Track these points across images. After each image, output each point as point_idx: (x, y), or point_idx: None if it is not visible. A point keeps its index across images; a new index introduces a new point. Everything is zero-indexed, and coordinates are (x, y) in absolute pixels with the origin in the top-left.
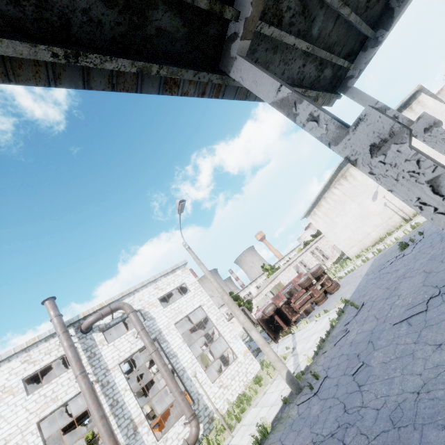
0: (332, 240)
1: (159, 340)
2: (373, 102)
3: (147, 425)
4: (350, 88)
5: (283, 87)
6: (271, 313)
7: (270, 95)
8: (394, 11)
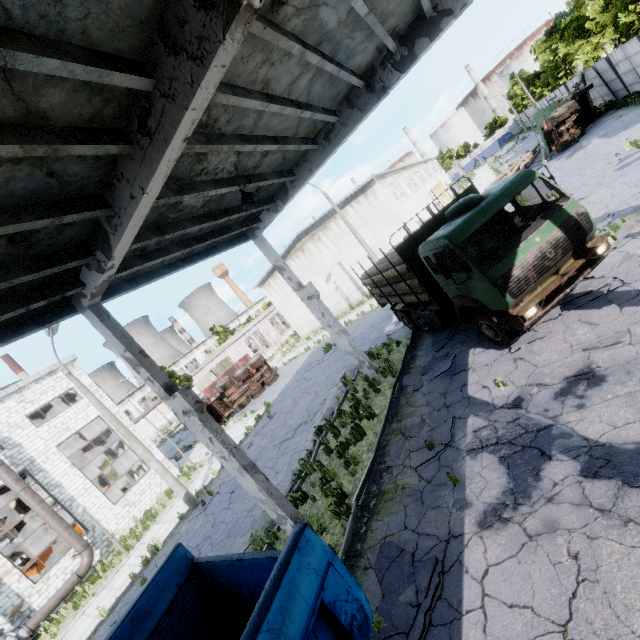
0: (286, 318)
1: (31, 471)
2: (275, 259)
3: (18, 573)
4: (257, 237)
5: (128, 352)
6: None
7: (120, 350)
8: (289, 192)
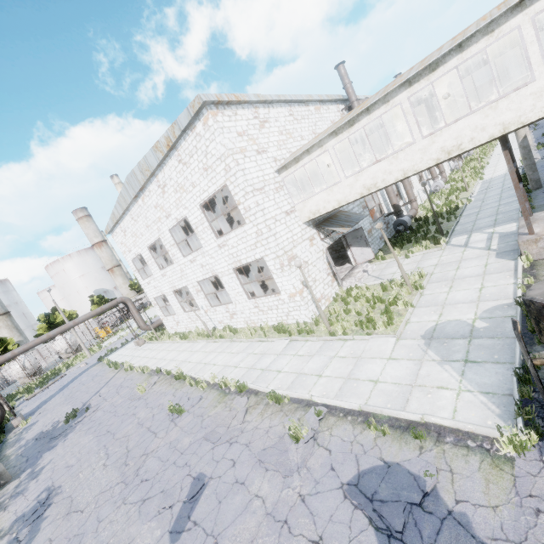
0: None
1: None
2: None
3: None
4: None
5: None
6: None
7: None
8: None
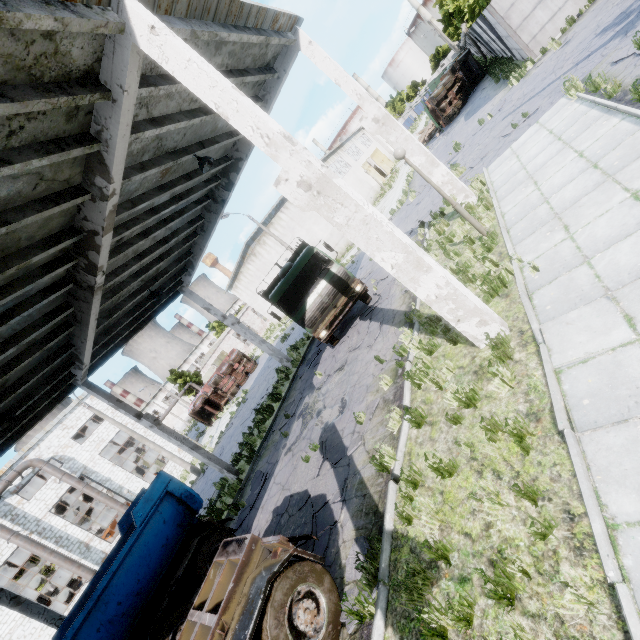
0: (259, 311)
1: (87, 474)
2: (202, 304)
3: (98, 539)
4: (185, 292)
5: (110, 402)
6: (200, 406)
7: (106, 402)
8: (193, 263)
